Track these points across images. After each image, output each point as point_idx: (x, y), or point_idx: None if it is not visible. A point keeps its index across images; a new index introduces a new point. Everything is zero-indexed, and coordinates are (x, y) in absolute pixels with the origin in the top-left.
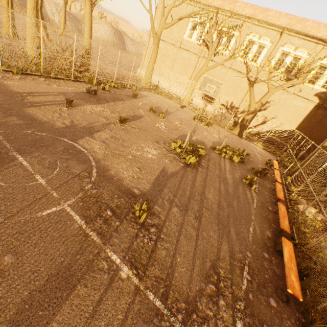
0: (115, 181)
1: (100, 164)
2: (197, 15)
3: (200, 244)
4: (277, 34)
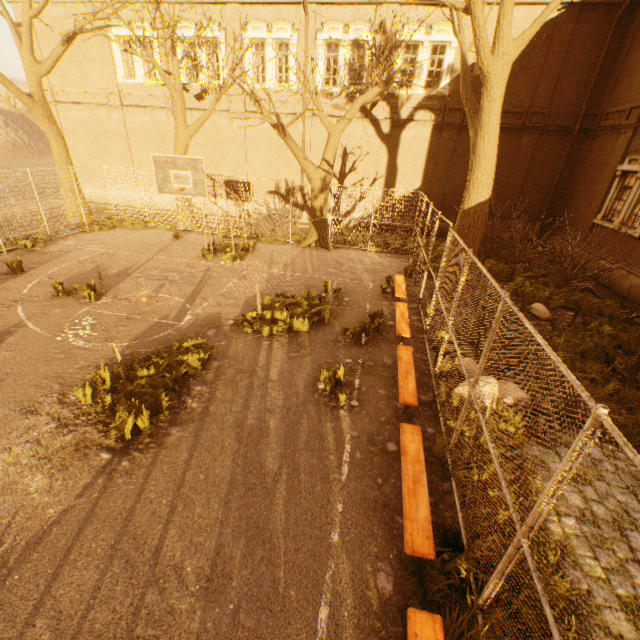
0: None
1: None
2: (119, 21)
3: None
4: (299, 9)
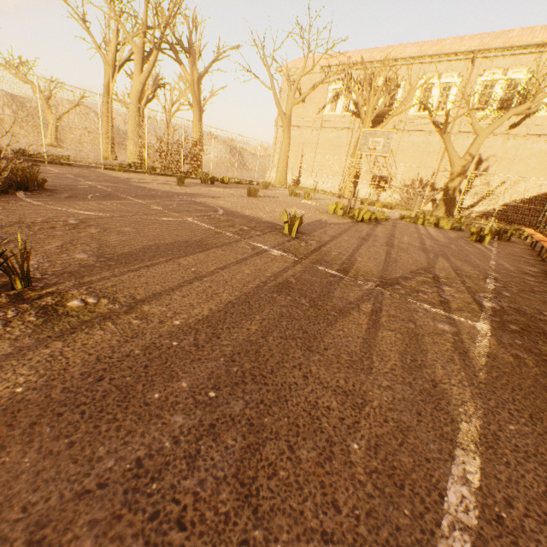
0: (250, 217)
1: (228, 209)
2: (337, 81)
3: (394, 258)
4: (466, 63)
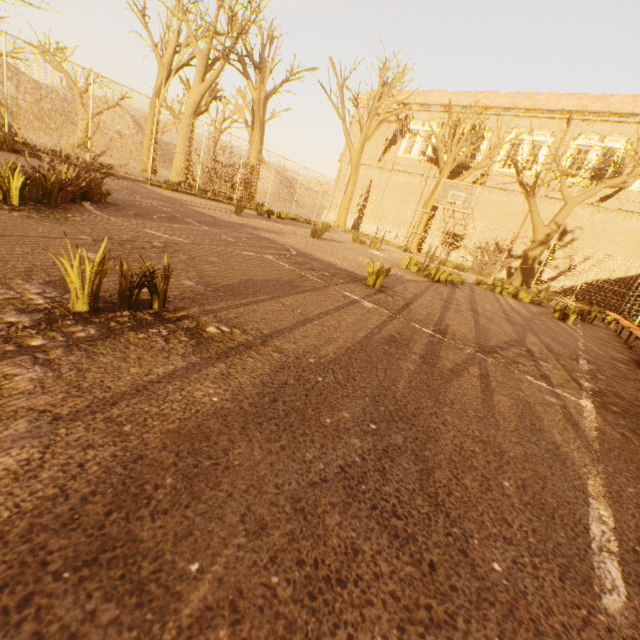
0: (325, 262)
1: (299, 250)
2: (417, 121)
3: (483, 325)
4: (561, 123)
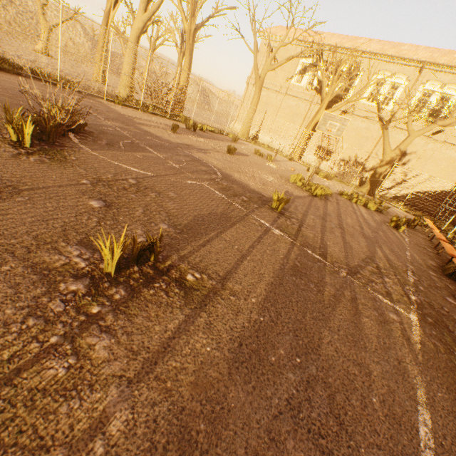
0: (241, 184)
1: (222, 171)
2: (308, 56)
3: (348, 243)
4: (415, 70)
